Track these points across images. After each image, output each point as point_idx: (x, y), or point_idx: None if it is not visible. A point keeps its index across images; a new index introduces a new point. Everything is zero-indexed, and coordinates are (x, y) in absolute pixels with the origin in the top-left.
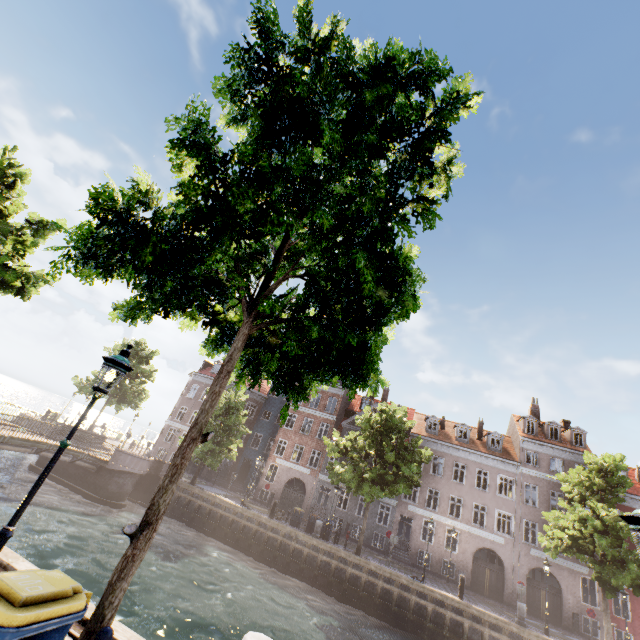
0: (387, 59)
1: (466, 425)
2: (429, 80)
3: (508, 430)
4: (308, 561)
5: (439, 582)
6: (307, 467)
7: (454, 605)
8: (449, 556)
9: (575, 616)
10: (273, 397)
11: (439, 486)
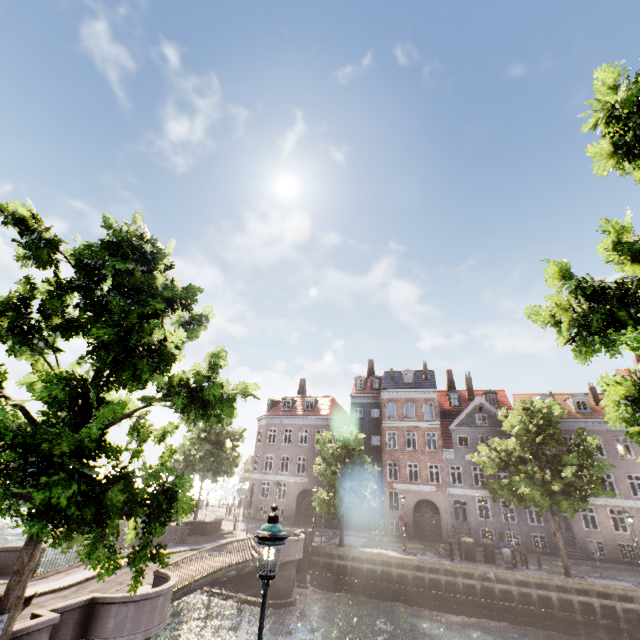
0: None
1: (581, 394)
2: None
3: None
4: (520, 600)
5: (636, 572)
6: (430, 484)
7: None
8: (623, 538)
9: None
10: (358, 419)
11: None
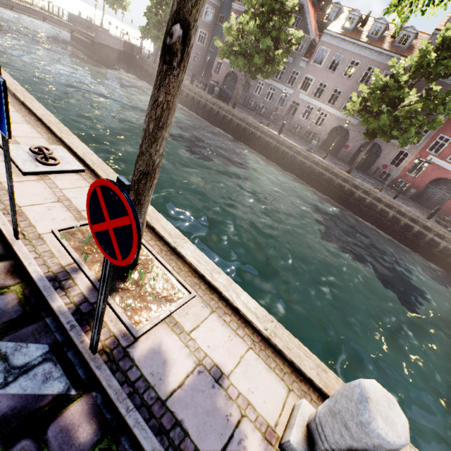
0: None
1: (384, 19)
2: None
3: None
4: (206, 108)
5: (294, 138)
6: None
7: (271, 135)
8: (314, 129)
9: (376, 169)
10: (226, 0)
11: (329, 81)
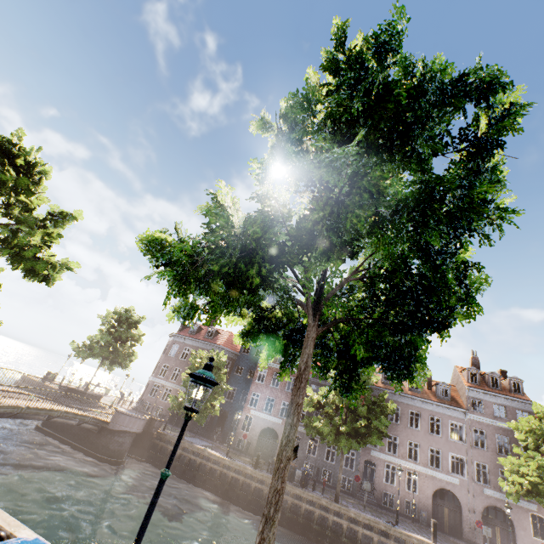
0: (461, 74)
1: None
2: (491, 93)
3: (452, 379)
4: (292, 509)
5: (406, 522)
6: (278, 417)
7: None
8: (411, 497)
9: None
10: (244, 354)
11: (397, 432)
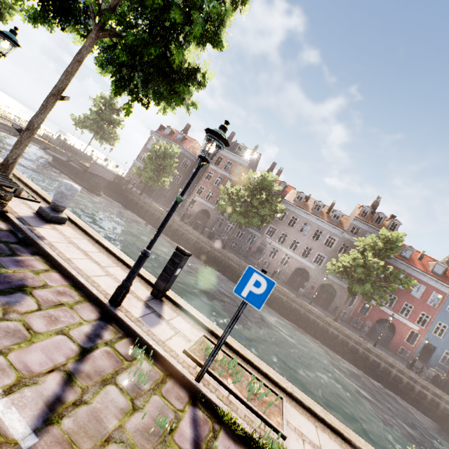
0: None
1: (322, 202)
2: None
3: (351, 213)
4: (196, 245)
5: (268, 275)
6: (213, 205)
7: None
8: (280, 267)
9: (336, 307)
10: None
11: (289, 232)
